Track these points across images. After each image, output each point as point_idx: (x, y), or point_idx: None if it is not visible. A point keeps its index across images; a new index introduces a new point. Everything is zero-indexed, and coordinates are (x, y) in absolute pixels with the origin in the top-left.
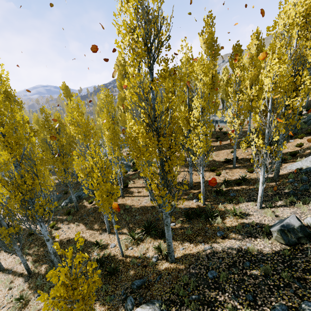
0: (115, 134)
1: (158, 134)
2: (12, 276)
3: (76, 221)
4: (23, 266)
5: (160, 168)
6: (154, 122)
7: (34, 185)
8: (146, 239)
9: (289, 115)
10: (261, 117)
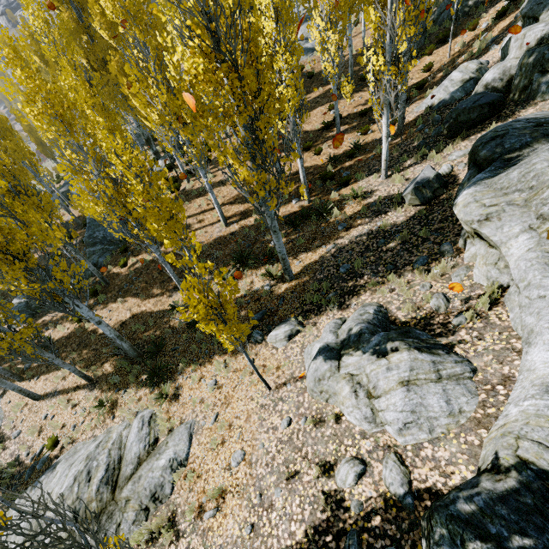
0: (111, 119)
1: (236, 67)
2: (65, 395)
3: (116, 298)
4: (72, 379)
5: (247, 140)
6: (219, 45)
7: (32, 239)
8: (245, 274)
9: (417, 2)
10: (377, 12)
